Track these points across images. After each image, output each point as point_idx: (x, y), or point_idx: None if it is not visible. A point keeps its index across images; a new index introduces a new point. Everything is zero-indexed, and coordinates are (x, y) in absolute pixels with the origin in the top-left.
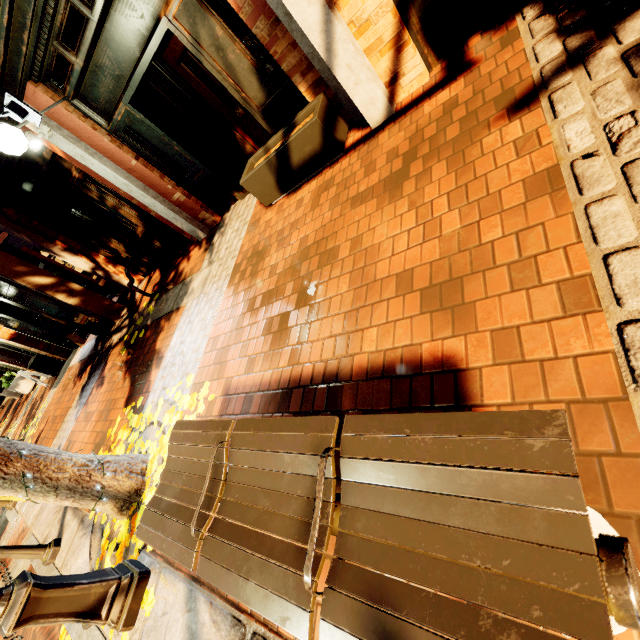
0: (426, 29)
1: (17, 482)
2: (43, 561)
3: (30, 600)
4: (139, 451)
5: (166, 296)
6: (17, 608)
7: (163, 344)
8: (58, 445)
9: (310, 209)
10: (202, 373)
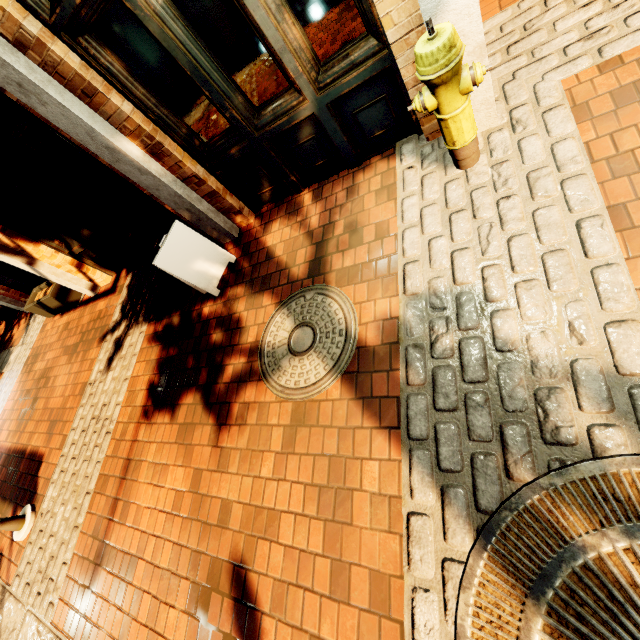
0: (99, 264)
1: None
2: None
3: None
4: None
5: None
6: None
7: None
8: None
9: (59, 338)
10: None
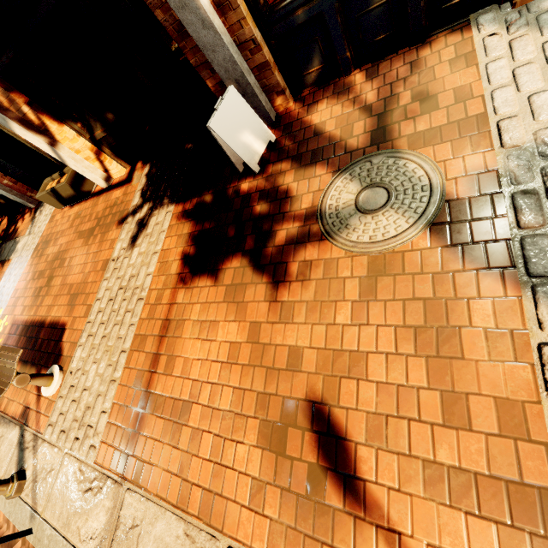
0: (116, 154)
1: None
2: None
3: None
4: None
5: (5, 246)
6: None
7: None
8: None
9: (71, 225)
10: (8, 309)
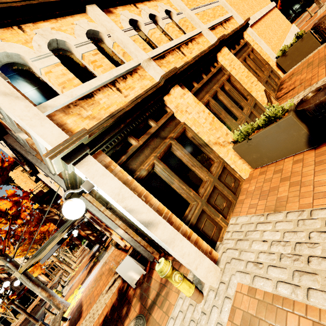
0: None
1: (50, 301)
2: (52, 317)
3: (40, 324)
4: (72, 301)
5: (104, 252)
6: (39, 324)
7: (92, 270)
8: (73, 282)
9: (112, 260)
10: (85, 289)
